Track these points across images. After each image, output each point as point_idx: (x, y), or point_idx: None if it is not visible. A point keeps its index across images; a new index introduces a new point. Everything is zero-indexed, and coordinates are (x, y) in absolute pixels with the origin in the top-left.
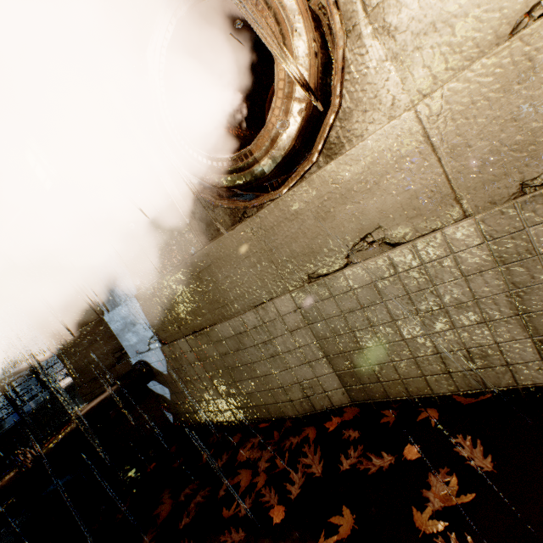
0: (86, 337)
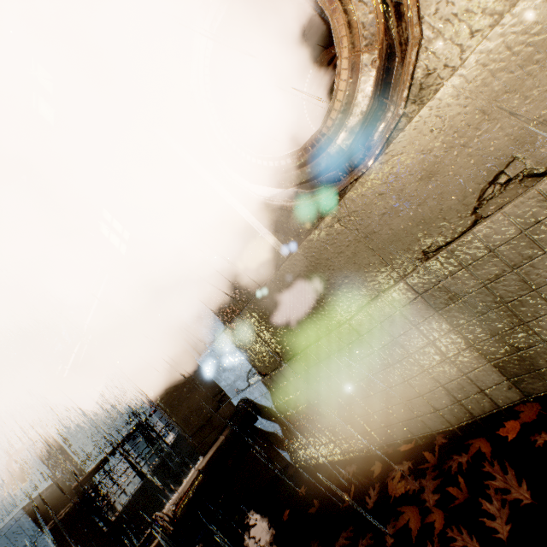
0: (184, 386)
